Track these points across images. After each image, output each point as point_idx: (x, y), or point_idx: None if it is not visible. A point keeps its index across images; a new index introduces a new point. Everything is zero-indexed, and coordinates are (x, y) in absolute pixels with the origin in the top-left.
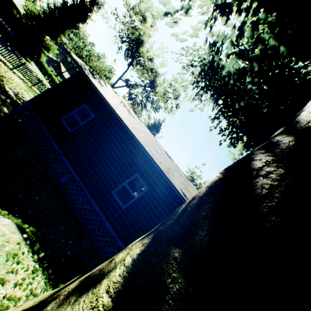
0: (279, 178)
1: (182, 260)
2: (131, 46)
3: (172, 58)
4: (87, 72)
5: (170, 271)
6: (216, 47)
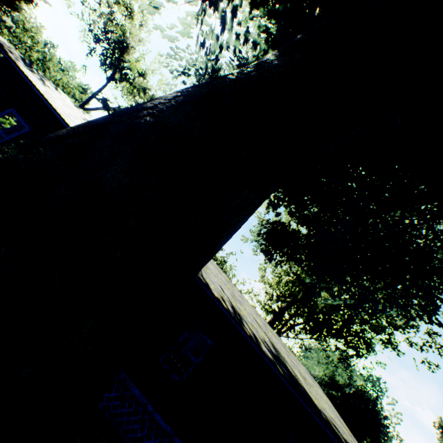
0: (172, 98)
1: (26, 143)
2: (111, 50)
3: (161, 63)
4: (14, 56)
5: (4, 149)
6: (216, 56)
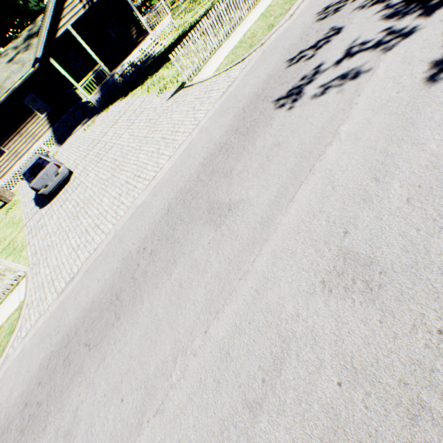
0: None
1: None
2: None
3: None
4: None
5: None
6: None
